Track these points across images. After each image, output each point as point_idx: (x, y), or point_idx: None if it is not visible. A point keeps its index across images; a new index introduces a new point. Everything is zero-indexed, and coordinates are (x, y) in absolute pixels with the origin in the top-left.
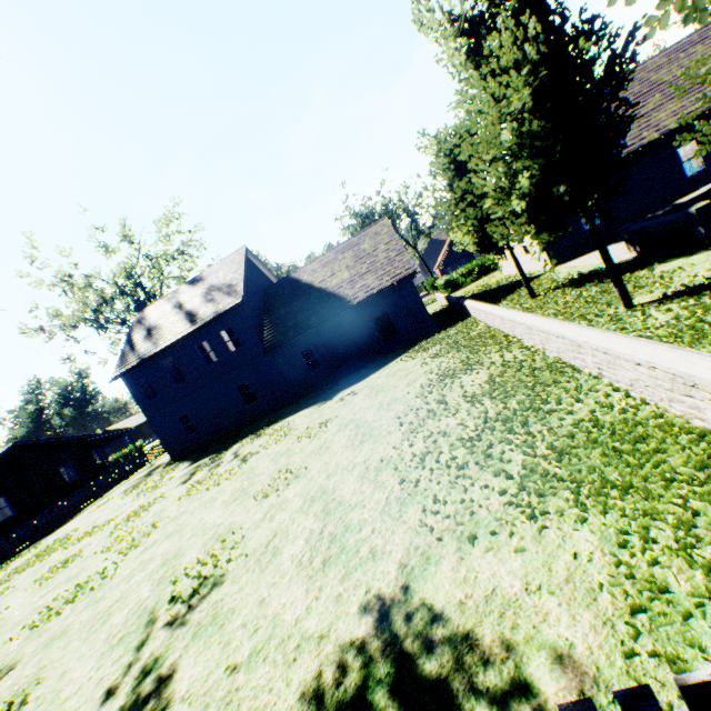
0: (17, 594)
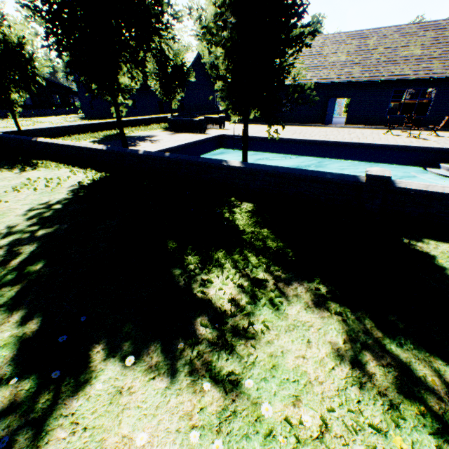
0: (5, 124)
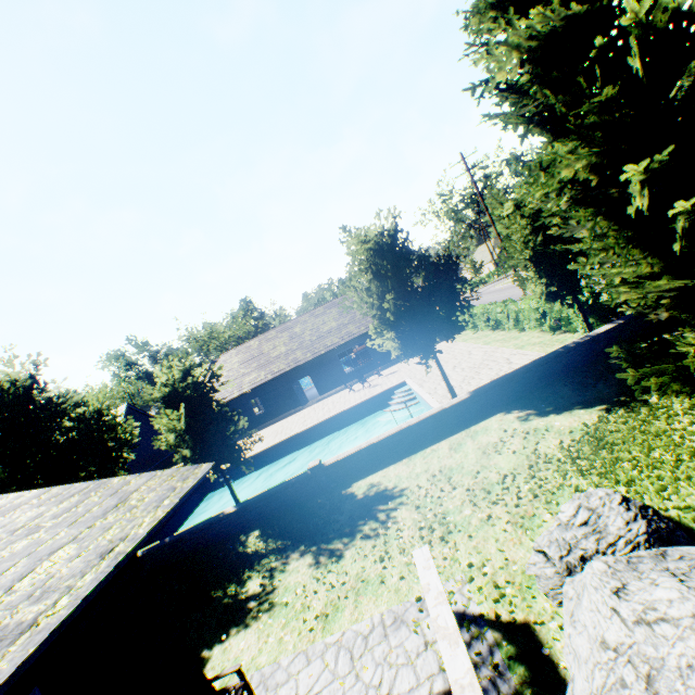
0: None
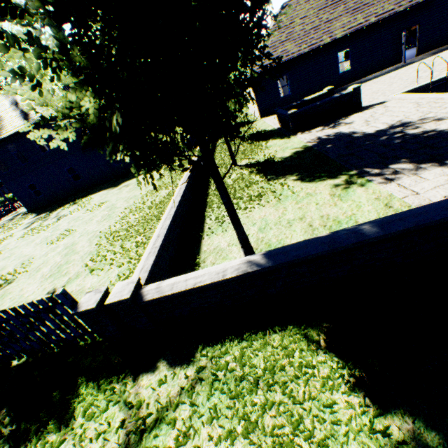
0: None
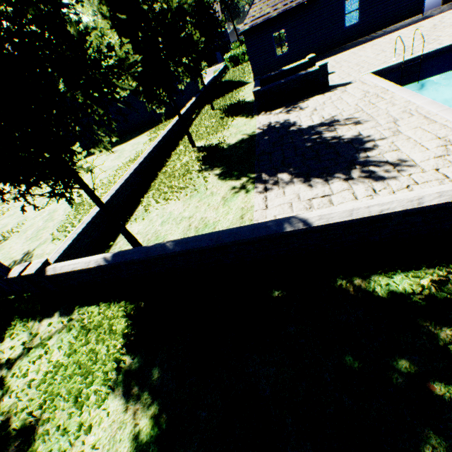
0: None
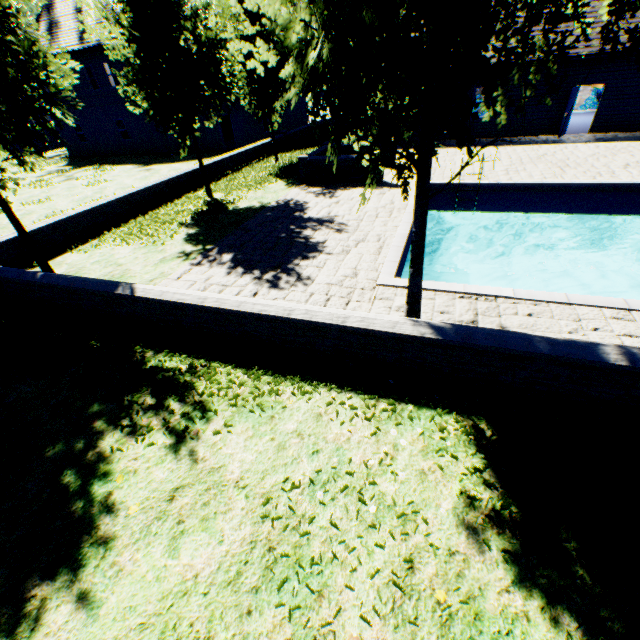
0: None
